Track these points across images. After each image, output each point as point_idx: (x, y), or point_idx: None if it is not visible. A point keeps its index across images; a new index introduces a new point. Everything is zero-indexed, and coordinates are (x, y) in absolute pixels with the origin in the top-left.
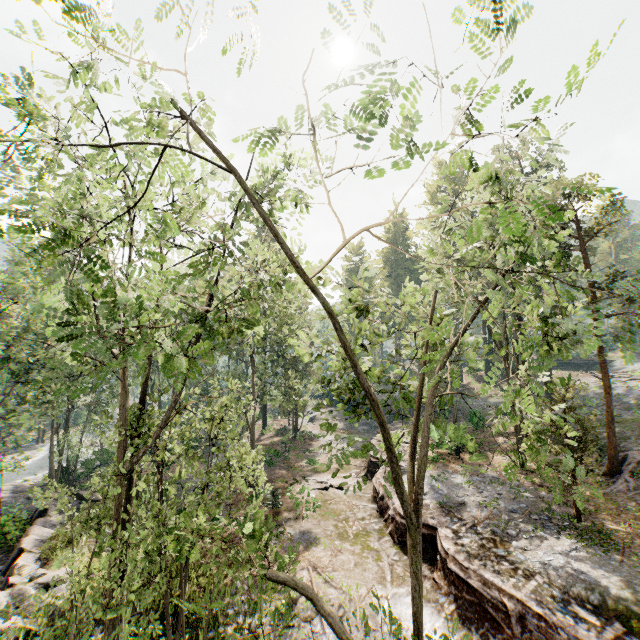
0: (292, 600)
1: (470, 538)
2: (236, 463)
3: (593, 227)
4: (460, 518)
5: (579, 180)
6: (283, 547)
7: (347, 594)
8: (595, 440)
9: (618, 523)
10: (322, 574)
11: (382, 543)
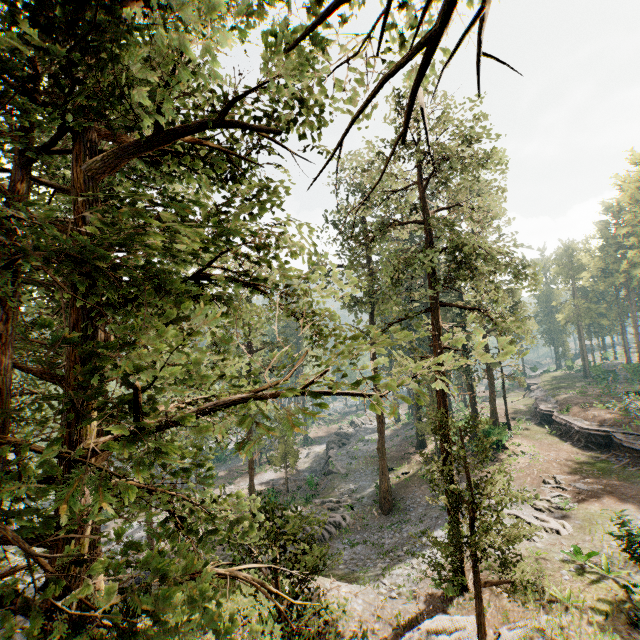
0: None
1: None
2: None
3: None
4: None
5: None
6: None
7: None
8: None
9: None
10: None
11: None
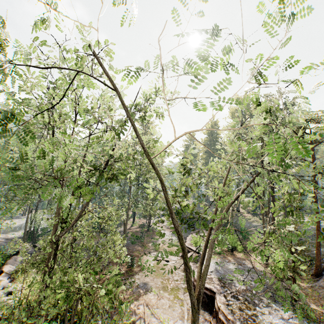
0: (132, 321)
1: (233, 301)
2: (111, 243)
3: (316, 139)
4: (229, 288)
5: (310, 114)
6: (132, 290)
7: (162, 323)
8: (308, 256)
9: (318, 305)
10: (150, 309)
11: (185, 296)
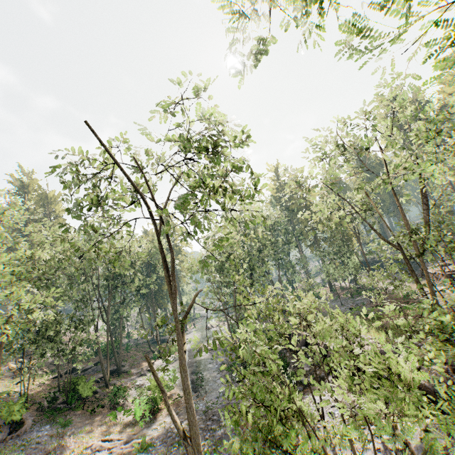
0: None
1: None
2: None
3: None
4: None
5: None
6: None
7: None
8: None
9: None
10: None
11: None
